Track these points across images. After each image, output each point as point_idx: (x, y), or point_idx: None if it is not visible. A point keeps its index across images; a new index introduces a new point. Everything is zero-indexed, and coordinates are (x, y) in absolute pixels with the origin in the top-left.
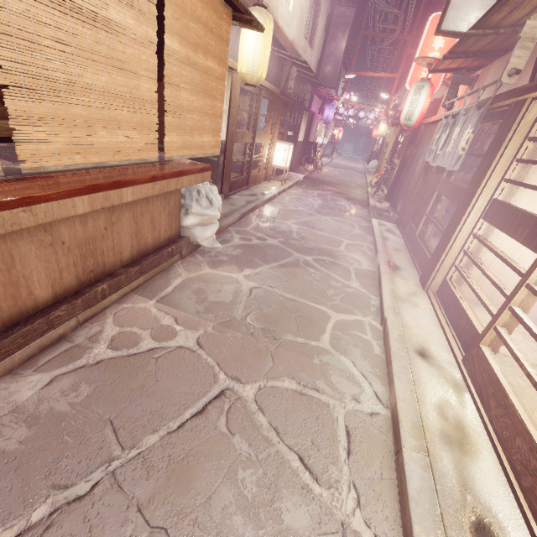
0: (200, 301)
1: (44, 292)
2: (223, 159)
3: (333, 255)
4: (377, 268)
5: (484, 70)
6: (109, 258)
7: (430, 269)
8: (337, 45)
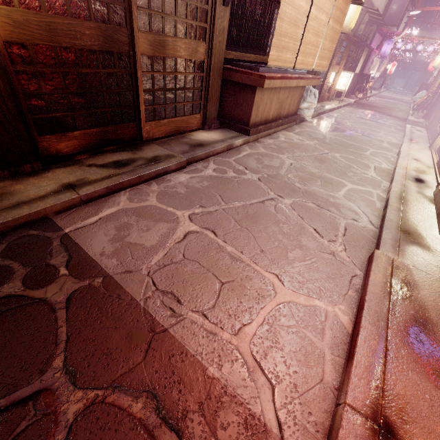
0: (310, 136)
1: (271, 116)
2: None
3: (374, 135)
4: (402, 142)
5: None
6: (282, 111)
7: (436, 137)
8: None
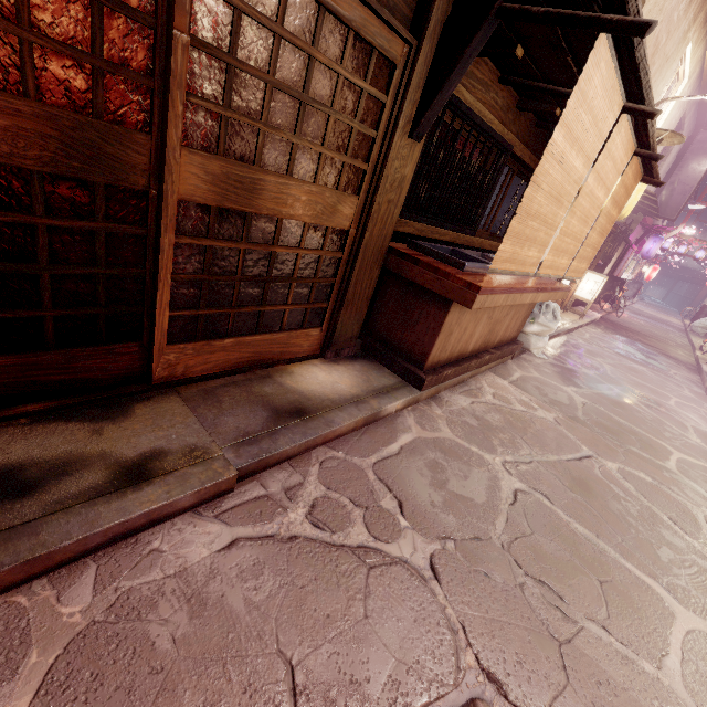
0: (543, 395)
1: (471, 347)
2: None
3: (661, 405)
4: None
5: None
6: (492, 338)
7: None
8: (691, 173)
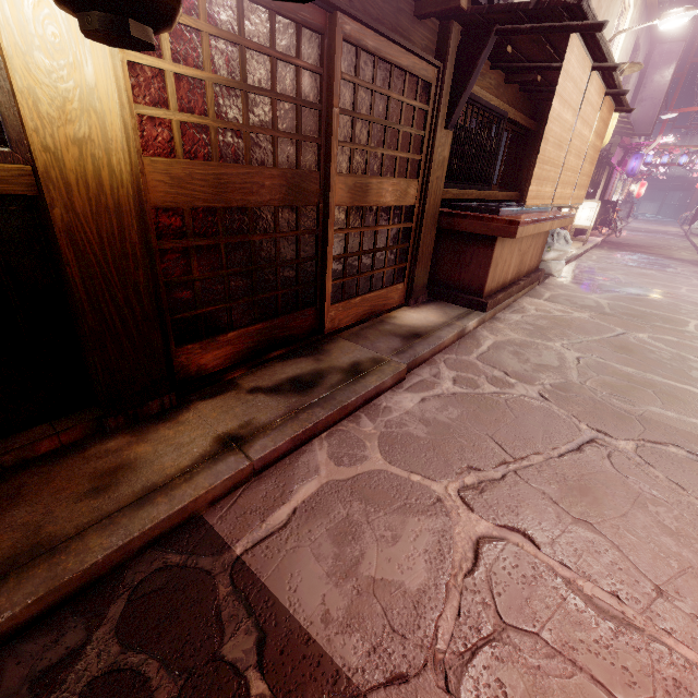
0: (574, 304)
1: (509, 276)
2: None
3: (674, 294)
4: None
5: None
6: (522, 268)
7: None
8: (656, 86)
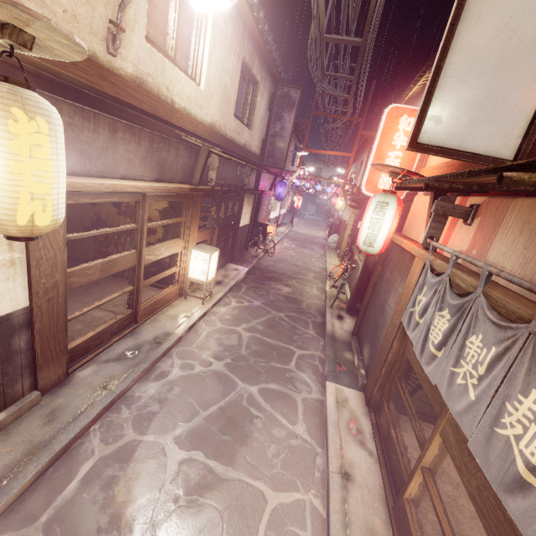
0: None
1: None
2: (31, 335)
3: None
4: None
5: (491, 203)
6: None
7: None
8: (283, 125)
